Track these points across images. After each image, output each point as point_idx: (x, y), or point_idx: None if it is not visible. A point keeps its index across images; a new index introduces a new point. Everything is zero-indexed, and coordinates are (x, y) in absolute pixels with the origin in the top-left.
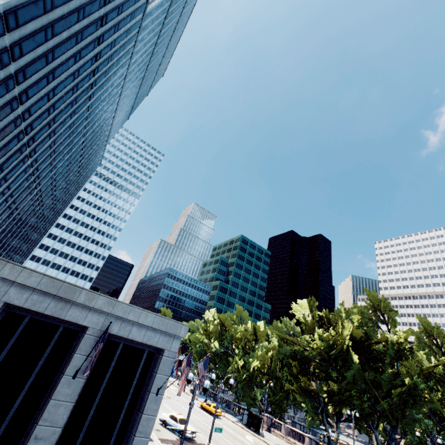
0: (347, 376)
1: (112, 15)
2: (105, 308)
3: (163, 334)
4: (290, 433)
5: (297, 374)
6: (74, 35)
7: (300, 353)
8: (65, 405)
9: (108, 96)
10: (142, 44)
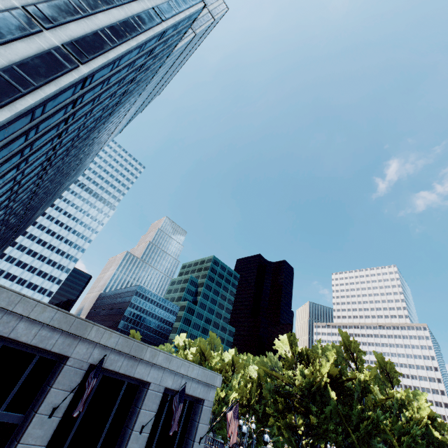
0: (325, 411)
1: (149, 62)
2: (164, 363)
3: (204, 385)
4: None
5: (282, 409)
6: (119, 81)
7: (284, 389)
8: None
9: (116, 118)
10: (157, 76)
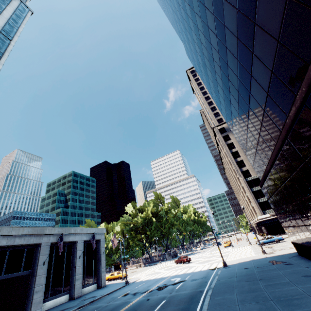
0: (152, 227)
1: None
2: (80, 232)
3: (99, 234)
4: (134, 263)
5: (135, 235)
6: None
7: (134, 227)
8: (80, 267)
9: None
10: None
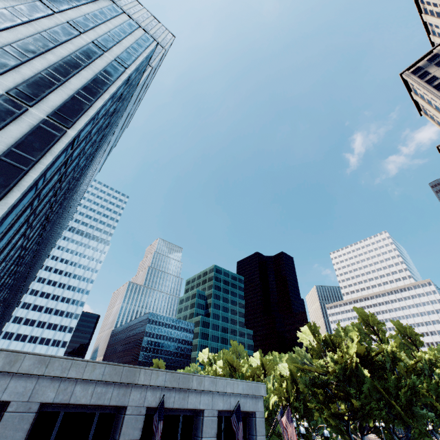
0: (363, 391)
1: (119, 105)
2: (211, 387)
3: (251, 398)
4: None
5: (323, 400)
6: (97, 131)
7: (319, 379)
8: None
9: (96, 161)
10: (125, 112)
